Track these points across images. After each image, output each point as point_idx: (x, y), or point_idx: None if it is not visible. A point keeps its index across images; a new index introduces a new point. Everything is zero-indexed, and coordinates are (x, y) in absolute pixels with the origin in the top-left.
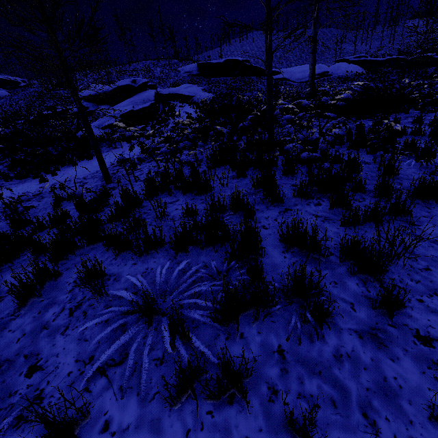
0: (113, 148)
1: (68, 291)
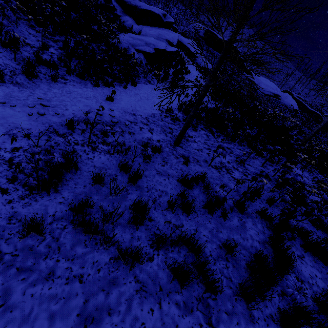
0: (149, 82)
1: None
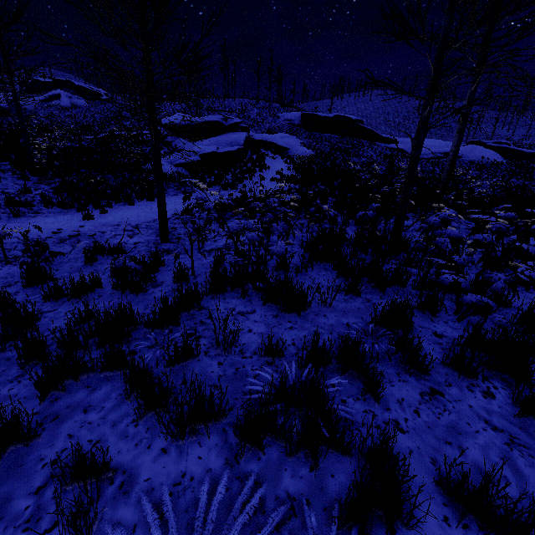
0: (182, 193)
1: (33, 489)
